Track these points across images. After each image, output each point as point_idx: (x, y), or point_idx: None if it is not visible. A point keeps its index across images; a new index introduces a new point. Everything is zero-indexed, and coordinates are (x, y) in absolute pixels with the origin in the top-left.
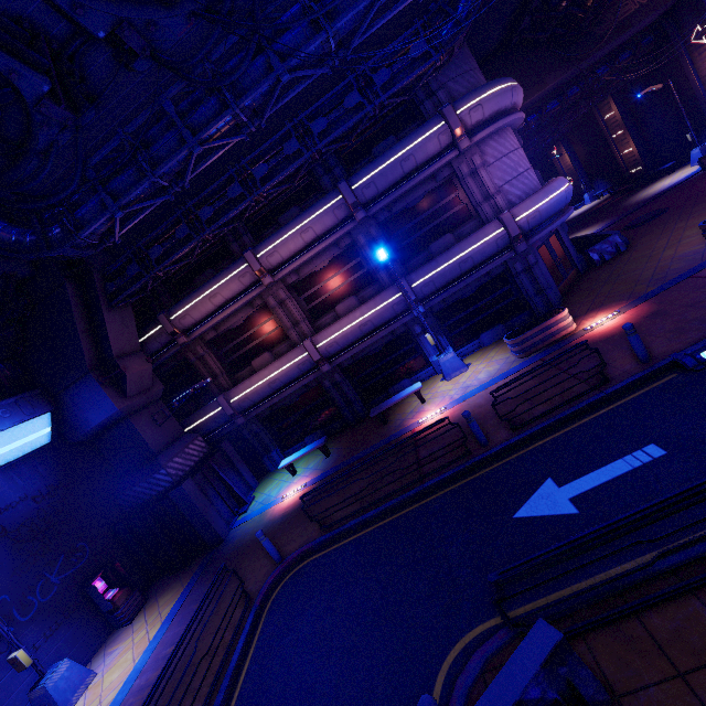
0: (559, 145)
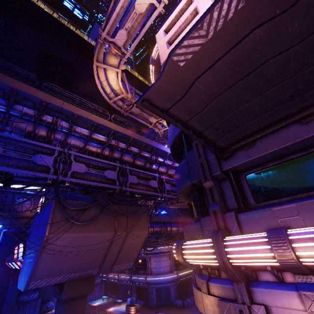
0: None
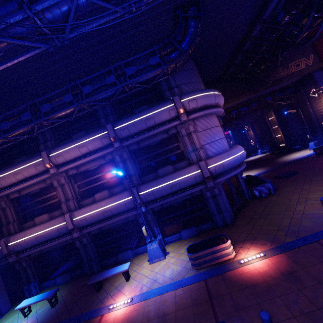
0: (248, 126)
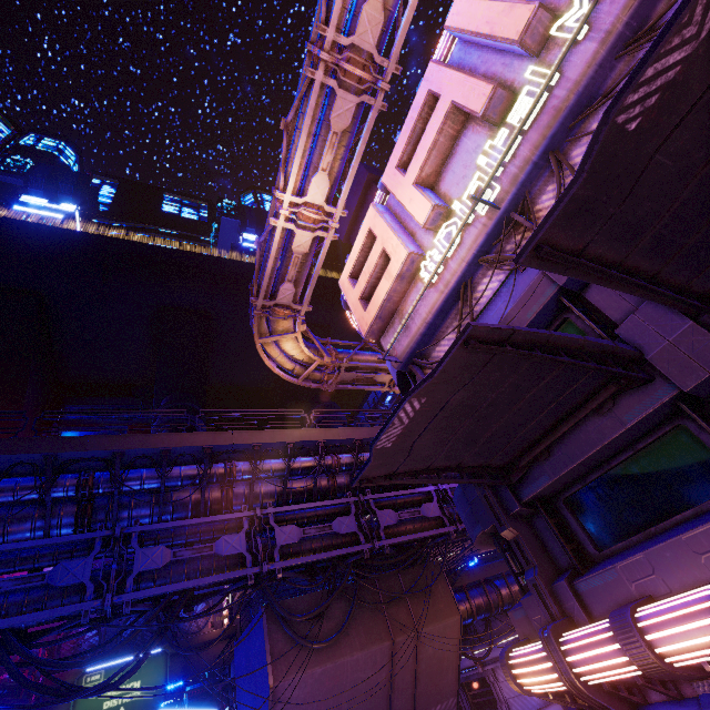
0: None
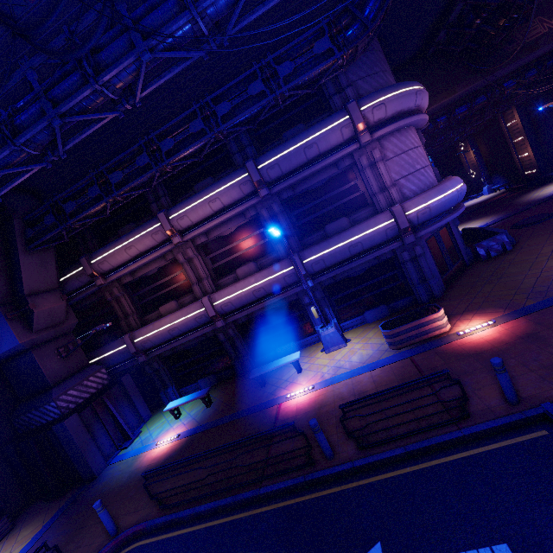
0: (466, 143)
